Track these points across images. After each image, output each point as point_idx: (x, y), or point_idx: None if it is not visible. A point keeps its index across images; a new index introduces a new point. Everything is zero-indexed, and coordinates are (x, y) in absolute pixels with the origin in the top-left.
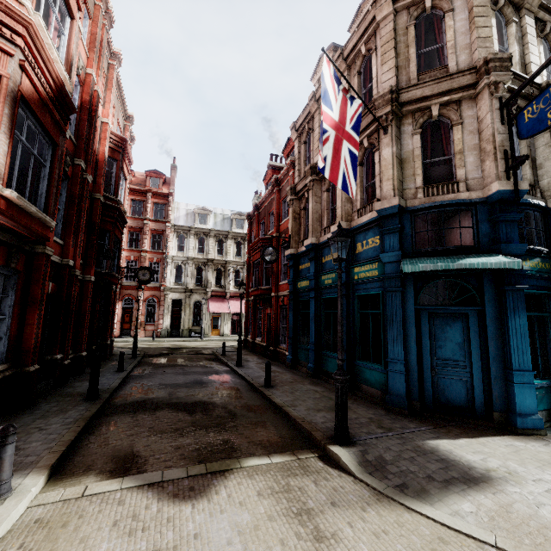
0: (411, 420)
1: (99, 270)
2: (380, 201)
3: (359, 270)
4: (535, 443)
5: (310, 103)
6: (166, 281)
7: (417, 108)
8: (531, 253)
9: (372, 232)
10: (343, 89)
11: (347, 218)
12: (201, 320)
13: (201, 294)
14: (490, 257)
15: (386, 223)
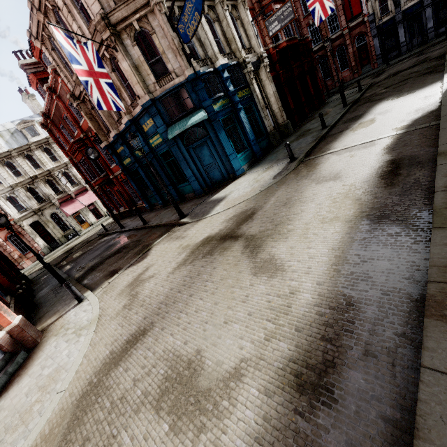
0: (206, 196)
1: None
2: (139, 96)
3: (152, 141)
4: (242, 178)
5: (33, 12)
6: (10, 216)
7: (125, 26)
8: (217, 99)
9: (146, 117)
10: (76, 42)
11: (127, 111)
12: (67, 225)
13: (51, 207)
14: (199, 114)
15: (150, 111)
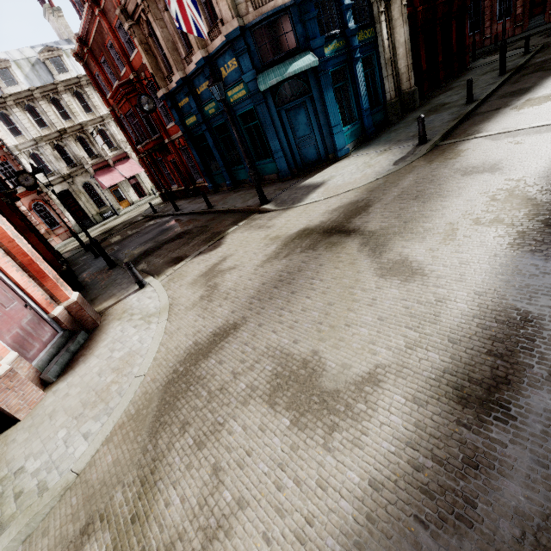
0: (294, 180)
1: (4, 192)
2: (222, 21)
3: (232, 94)
4: (345, 161)
5: None
6: None
7: None
8: (330, 38)
9: (228, 56)
10: None
11: (202, 44)
12: (103, 200)
13: (83, 175)
14: (305, 58)
15: (236, 46)
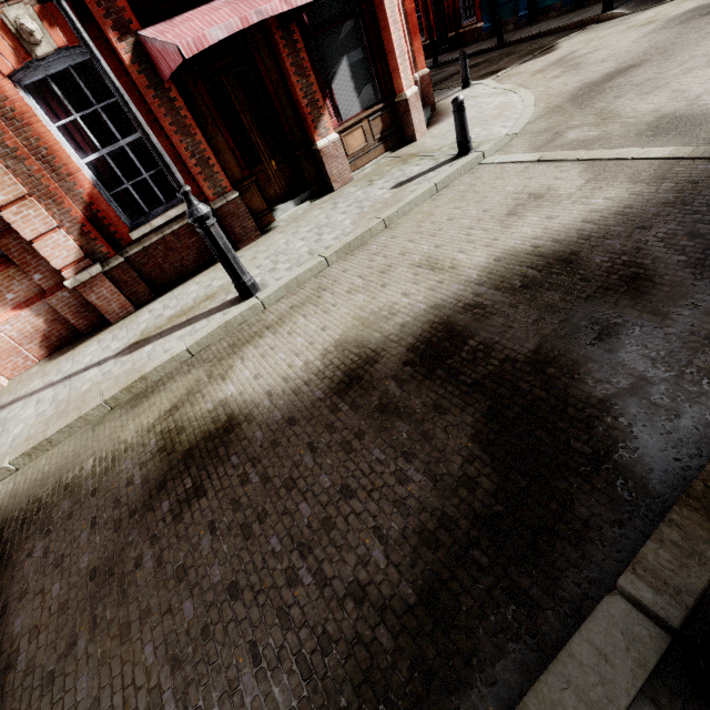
0: None
1: None
2: None
3: None
4: None
5: None
6: None
7: None
8: None
9: None
10: None
11: None
12: None
13: None
14: None
15: None
